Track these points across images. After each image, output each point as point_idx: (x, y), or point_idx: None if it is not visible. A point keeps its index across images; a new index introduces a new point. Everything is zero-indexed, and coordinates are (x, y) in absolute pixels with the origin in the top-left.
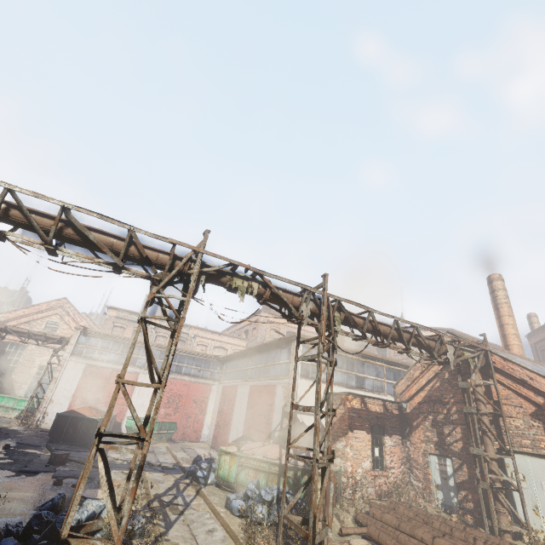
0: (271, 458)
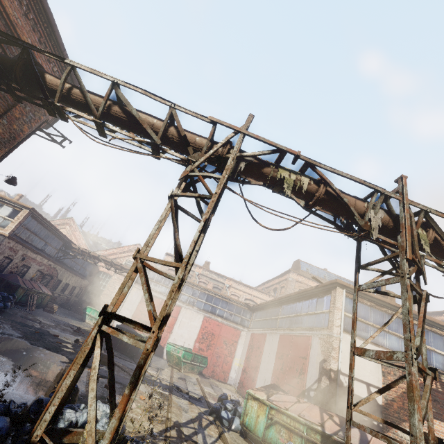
0: (309, 421)
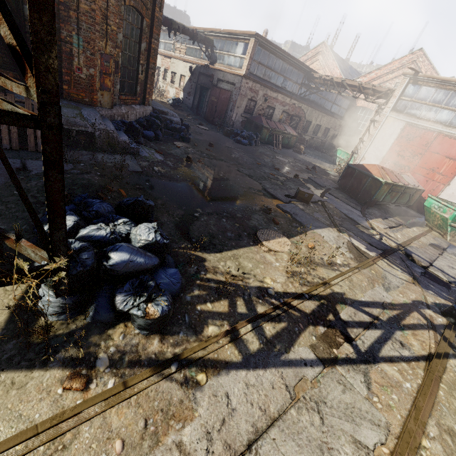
0: None
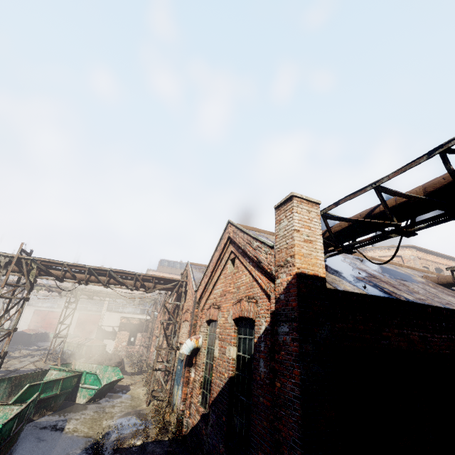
0: (77, 342)
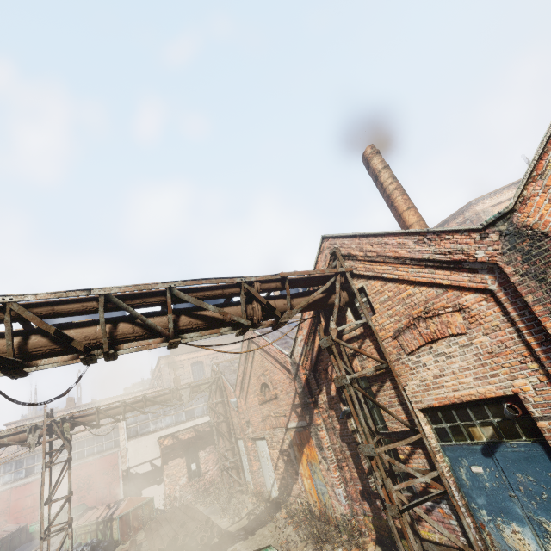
0: (92, 520)
